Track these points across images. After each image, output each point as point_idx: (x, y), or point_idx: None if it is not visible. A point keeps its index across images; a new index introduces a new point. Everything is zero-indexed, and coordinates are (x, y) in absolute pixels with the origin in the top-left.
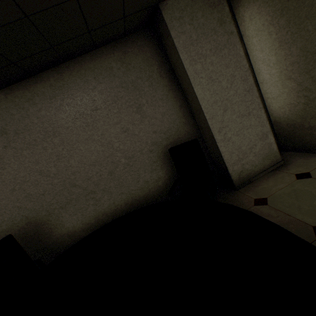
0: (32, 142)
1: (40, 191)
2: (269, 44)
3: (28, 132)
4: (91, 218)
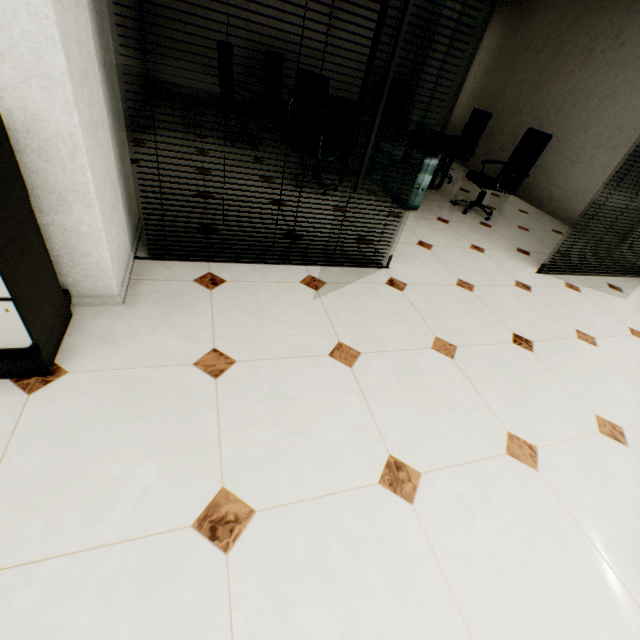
0: None
1: (291, 36)
2: (484, 65)
3: None
4: None
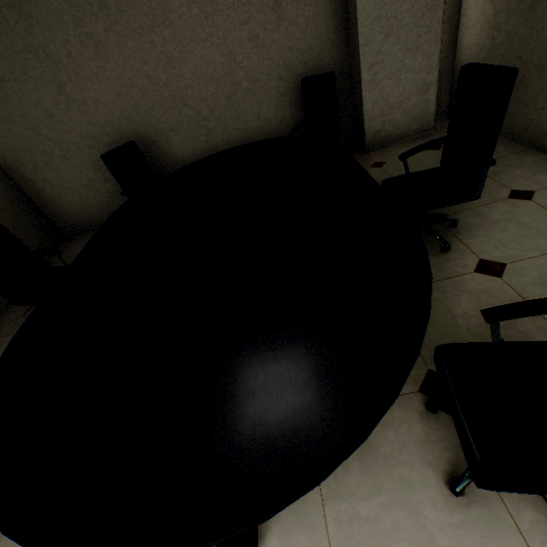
0: (138, 30)
1: (149, 103)
2: None
3: (133, 12)
4: (202, 151)
